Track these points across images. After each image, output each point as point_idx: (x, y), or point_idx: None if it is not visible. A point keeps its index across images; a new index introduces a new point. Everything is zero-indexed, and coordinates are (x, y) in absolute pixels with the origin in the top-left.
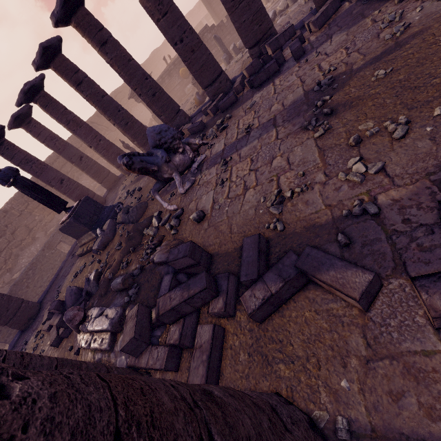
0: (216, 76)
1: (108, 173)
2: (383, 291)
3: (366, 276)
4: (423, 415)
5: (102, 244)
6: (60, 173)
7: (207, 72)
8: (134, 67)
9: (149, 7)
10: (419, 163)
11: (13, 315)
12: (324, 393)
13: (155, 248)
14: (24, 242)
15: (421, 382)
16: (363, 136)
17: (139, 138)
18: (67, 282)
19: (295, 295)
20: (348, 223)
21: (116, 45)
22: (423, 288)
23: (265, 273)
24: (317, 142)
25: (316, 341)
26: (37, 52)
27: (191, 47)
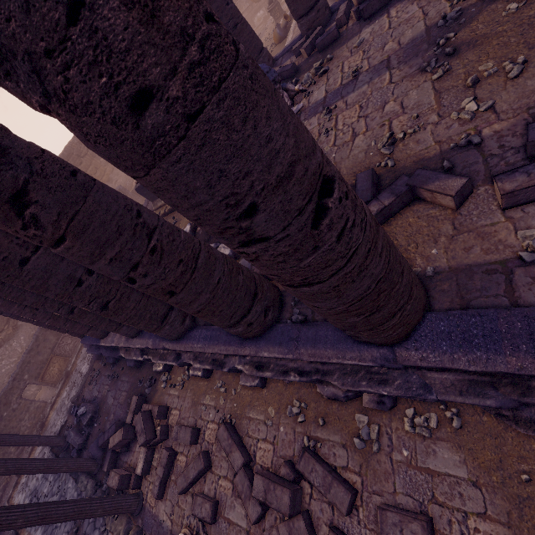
0: (314, 1)
1: None
2: (472, 196)
3: (462, 181)
4: (482, 254)
5: None
6: None
7: None
8: None
9: None
10: (524, 100)
11: None
12: (419, 259)
13: None
14: None
15: (485, 239)
16: (481, 77)
17: None
18: None
19: (401, 210)
20: (453, 154)
21: None
22: (500, 180)
23: (379, 194)
24: (434, 84)
25: (416, 234)
26: None
27: None
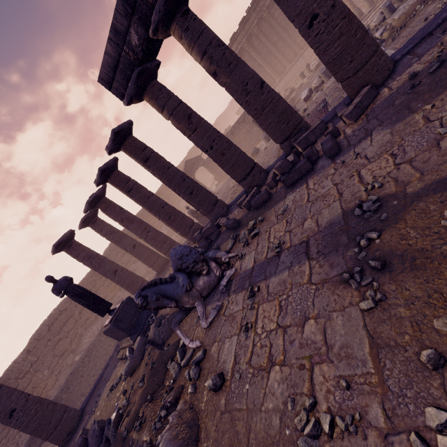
0: (249, 171)
1: (158, 257)
2: None
3: None
4: None
5: (129, 369)
6: (114, 264)
7: (238, 169)
8: (173, 172)
9: (180, 128)
10: None
11: (54, 429)
12: None
13: (171, 406)
14: (88, 321)
15: None
16: (446, 349)
17: (181, 228)
18: (105, 393)
19: None
20: None
21: (156, 159)
22: None
23: None
24: (365, 319)
25: None
26: (97, 174)
27: (221, 151)
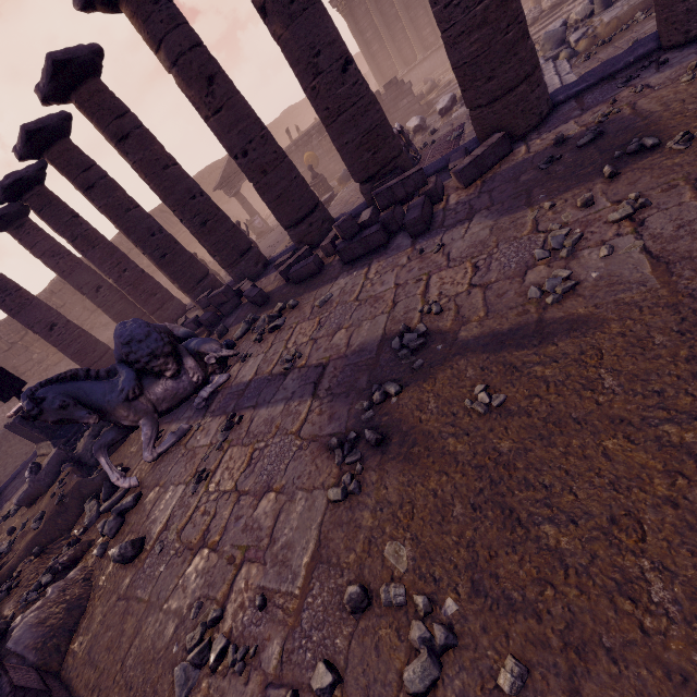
0: (304, 214)
1: (141, 315)
2: None
3: None
4: None
5: (27, 497)
6: (53, 313)
7: (287, 206)
8: (173, 178)
9: (191, 96)
10: None
11: None
12: None
13: (64, 570)
14: None
15: None
16: (379, 588)
17: (182, 279)
18: None
19: None
20: None
21: (144, 142)
22: None
23: None
24: (326, 514)
25: None
26: (19, 135)
27: (261, 165)
